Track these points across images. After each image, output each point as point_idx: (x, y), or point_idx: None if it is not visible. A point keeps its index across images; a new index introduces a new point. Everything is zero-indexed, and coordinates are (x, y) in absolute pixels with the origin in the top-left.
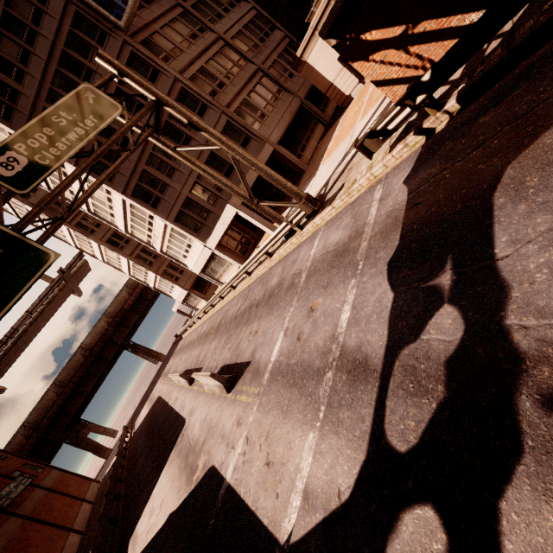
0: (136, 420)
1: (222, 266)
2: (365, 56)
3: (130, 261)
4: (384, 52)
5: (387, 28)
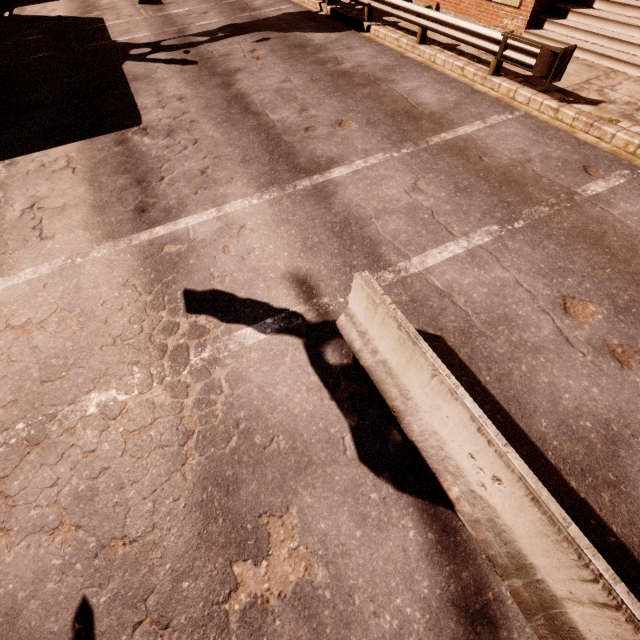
0: None
1: None
2: None
3: None
4: None
5: None
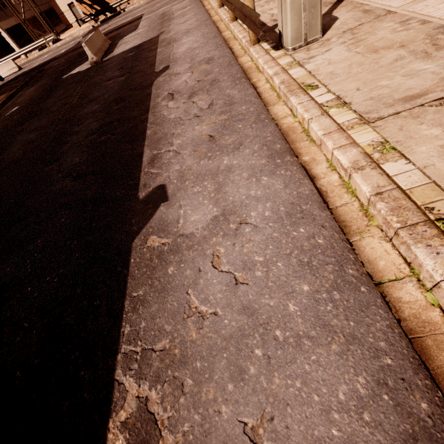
0: None
1: None
2: (81, 3)
3: None
4: (86, 5)
5: (87, 0)
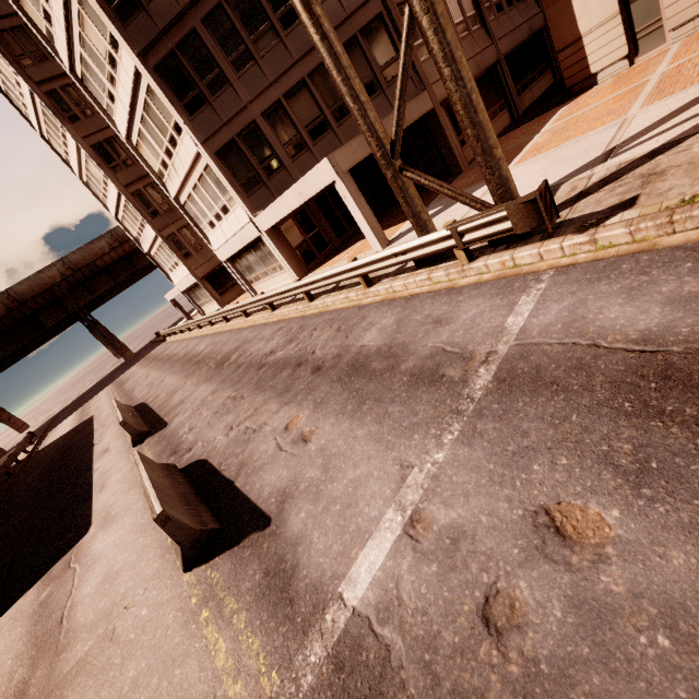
0: (52, 429)
1: (265, 265)
2: None
3: (122, 195)
4: None
5: None
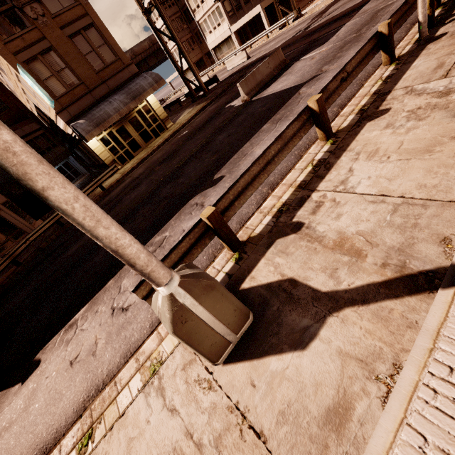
0: None
1: (228, 49)
2: None
3: None
4: None
5: None
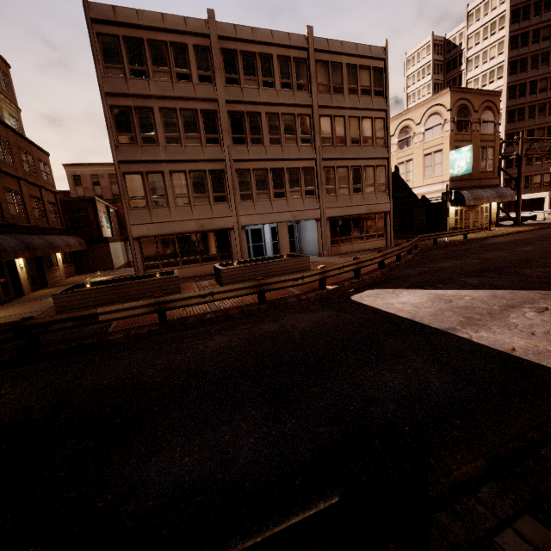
0: None
1: None
2: None
3: None
4: None
5: None
